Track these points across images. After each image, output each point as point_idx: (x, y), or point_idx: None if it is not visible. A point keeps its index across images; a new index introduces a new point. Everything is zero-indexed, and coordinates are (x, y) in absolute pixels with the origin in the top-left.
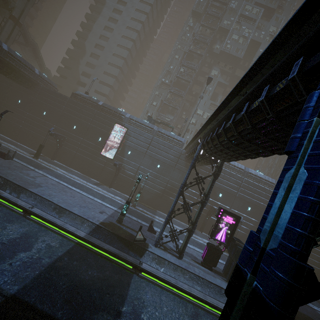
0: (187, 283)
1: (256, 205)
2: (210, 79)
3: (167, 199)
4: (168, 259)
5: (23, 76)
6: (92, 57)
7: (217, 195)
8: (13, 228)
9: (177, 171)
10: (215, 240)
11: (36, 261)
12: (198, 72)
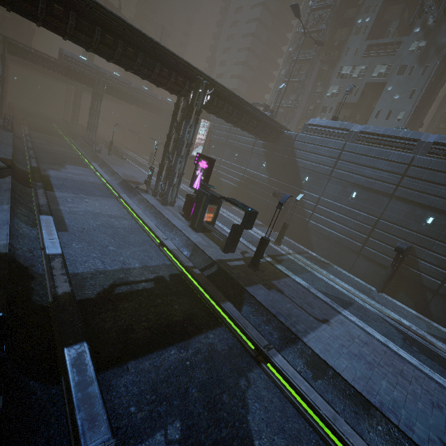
0: (149, 214)
1: (366, 187)
2: (295, 8)
3: (242, 193)
4: (148, 200)
5: (149, 105)
6: (222, 66)
7: (301, 179)
8: (82, 172)
9: (255, 157)
10: (192, 189)
11: (72, 177)
12: (345, 5)
